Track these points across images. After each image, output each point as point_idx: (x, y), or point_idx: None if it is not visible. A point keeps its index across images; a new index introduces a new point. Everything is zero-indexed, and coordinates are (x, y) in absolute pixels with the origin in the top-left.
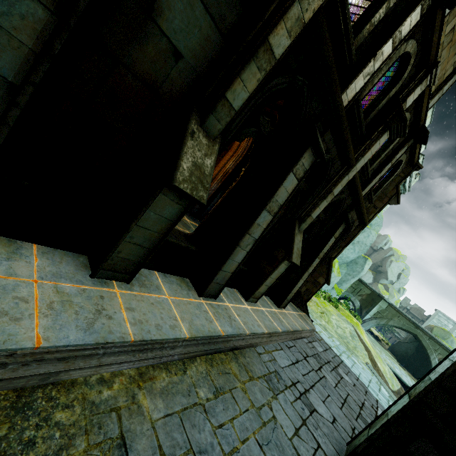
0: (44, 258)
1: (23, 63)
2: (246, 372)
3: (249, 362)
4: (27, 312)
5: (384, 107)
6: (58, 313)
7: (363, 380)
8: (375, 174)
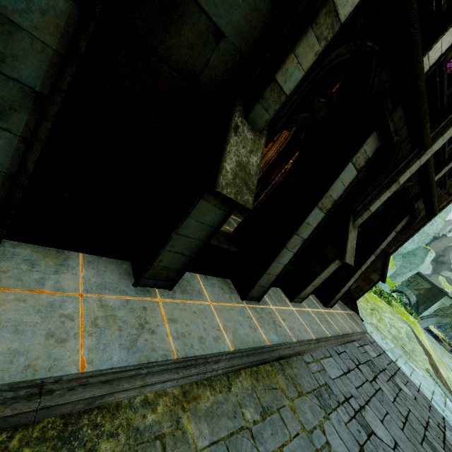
0: (89, 268)
1: (48, 68)
2: (294, 387)
3: (297, 373)
4: (72, 331)
5: None
6: (102, 330)
7: (424, 392)
8: None
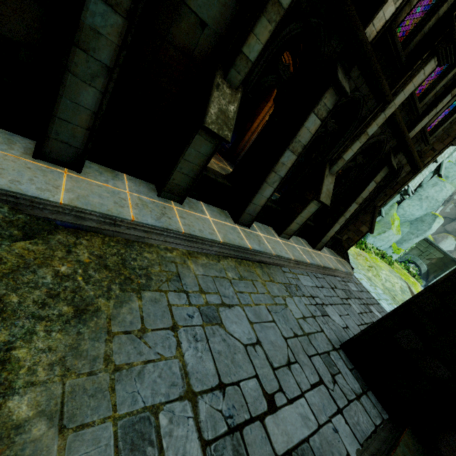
0: (130, 182)
1: (113, 54)
2: (268, 277)
3: (273, 273)
4: (126, 205)
5: (433, 30)
6: (141, 209)
7: None
8: (428, 111)
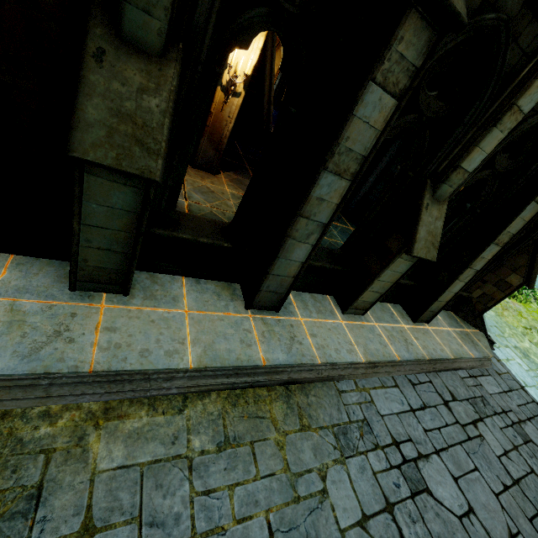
0: (16, 270)
1: None
2: (299, 419)
3: (313, 403)
4: None
5: None
6: None
7: None
8: None
